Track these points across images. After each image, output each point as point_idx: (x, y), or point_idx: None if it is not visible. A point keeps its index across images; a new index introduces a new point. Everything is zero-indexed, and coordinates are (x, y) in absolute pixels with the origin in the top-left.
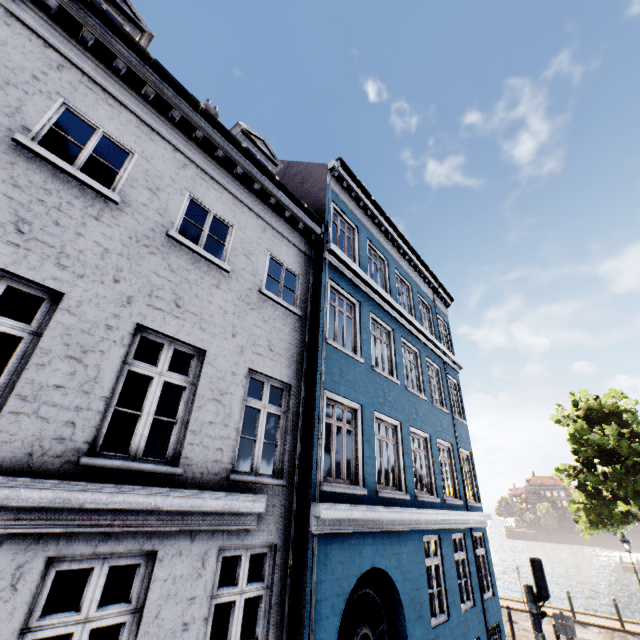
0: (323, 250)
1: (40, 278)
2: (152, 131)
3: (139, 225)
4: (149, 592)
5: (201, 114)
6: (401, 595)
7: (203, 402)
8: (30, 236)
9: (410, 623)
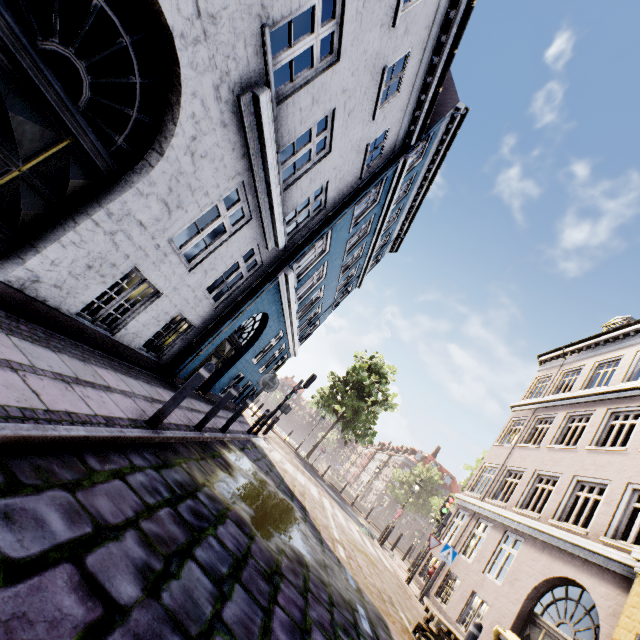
0: (403, 155)
1: (344, 42)
2: None
3: (384, 49)
4: (239, 231)
5: (468, 5)
6: (261, 336)
7: (309, 176)
8: (363, 11)
9: (253, 348)
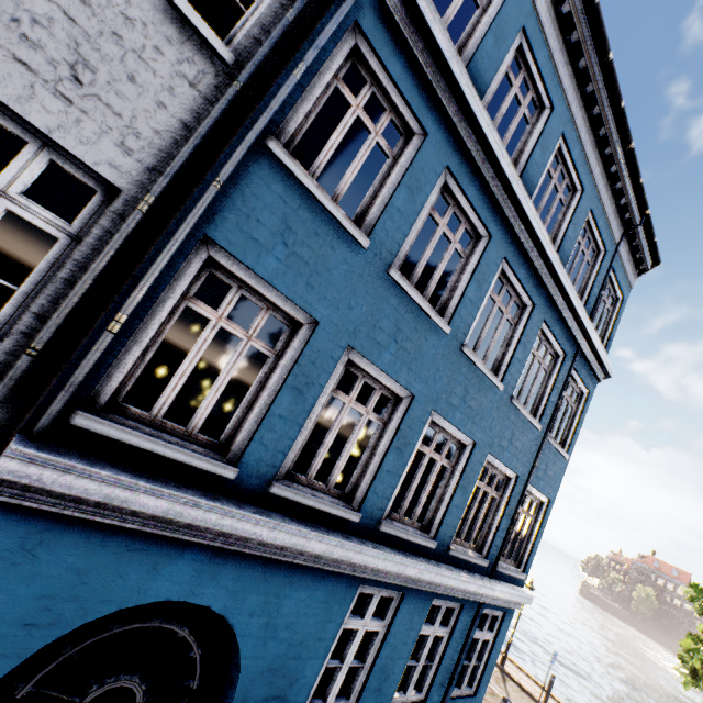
0: None
1: None
2: None
3: None
4: None
5: None
6: (244, 659)
7: None
8: None
9: (244, 702)
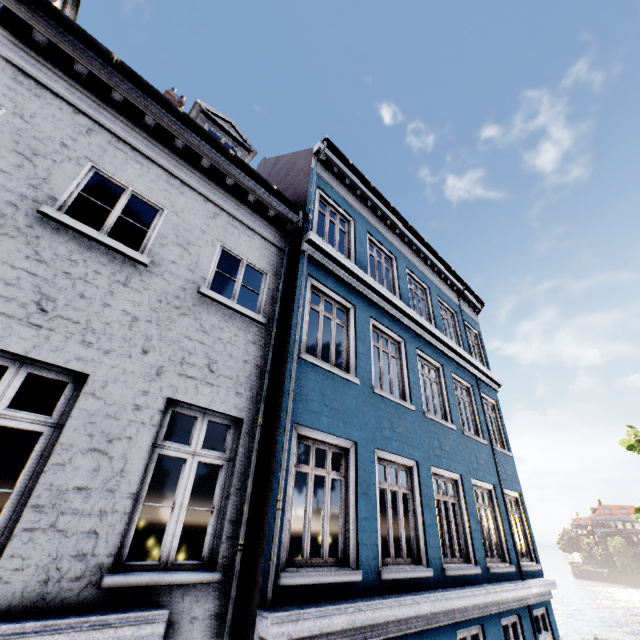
0: (301, 242)
1: None
2: (39, 86)
3: None
4: None
5: (117, 69)
6: None
7: (69, 456)
8: None
9: None
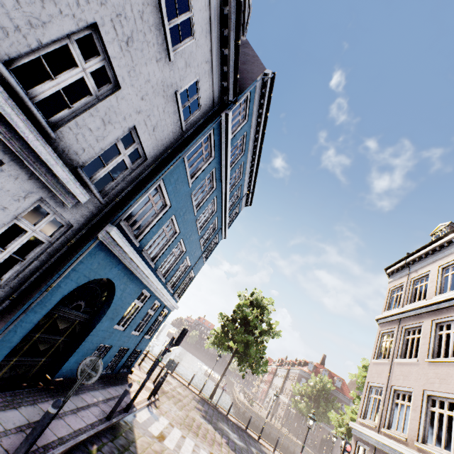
0: (224, 111)
1: None
2: None
3: None
4: None
5: None
6: (113, 303)
7: (96, 114)
8: None
9: (106, 317)
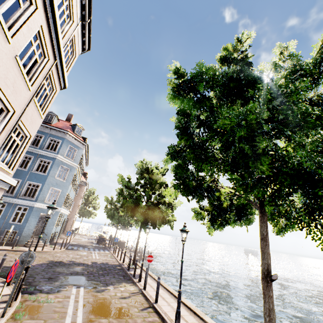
0: None
1: None
2: None
3: None
4: None
5: None
6: None
7: None
8: None
9: None
